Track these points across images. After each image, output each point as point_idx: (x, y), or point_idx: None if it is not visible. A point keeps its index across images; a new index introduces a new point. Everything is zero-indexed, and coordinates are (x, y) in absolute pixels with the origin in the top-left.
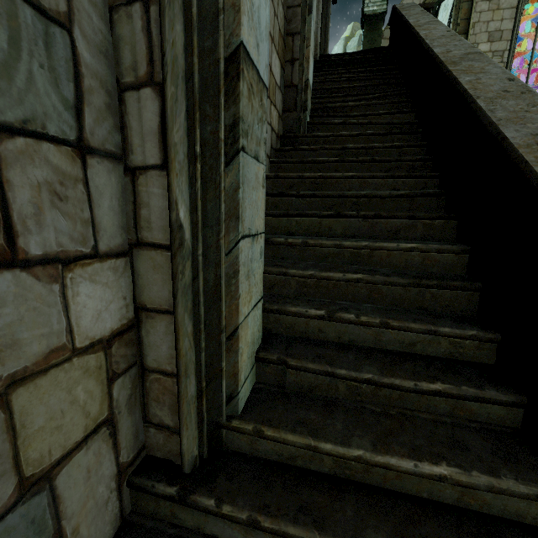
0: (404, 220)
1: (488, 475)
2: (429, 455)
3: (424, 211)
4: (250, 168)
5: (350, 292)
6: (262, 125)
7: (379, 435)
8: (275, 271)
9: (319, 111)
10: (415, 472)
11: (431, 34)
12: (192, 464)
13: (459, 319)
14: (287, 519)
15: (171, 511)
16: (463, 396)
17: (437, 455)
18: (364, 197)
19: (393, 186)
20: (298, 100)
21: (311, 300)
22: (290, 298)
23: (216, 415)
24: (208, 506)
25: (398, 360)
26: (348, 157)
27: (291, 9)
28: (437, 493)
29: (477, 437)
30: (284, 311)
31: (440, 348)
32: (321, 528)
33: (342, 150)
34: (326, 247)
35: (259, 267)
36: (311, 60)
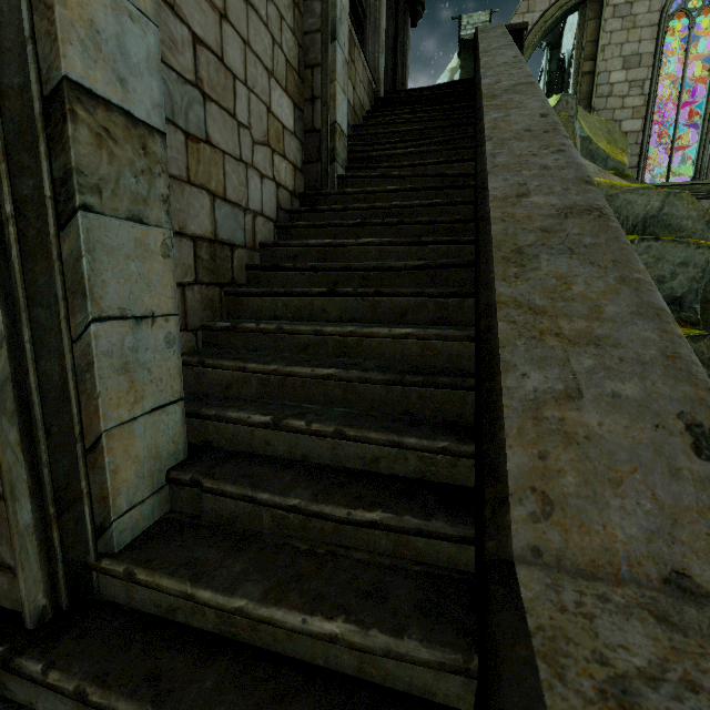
0: (412, 298)
1: (389, 634)
2: (329, 607)
3: (450, 286)
4: (117, 232)
5: (322, 392)
6: (153, 179)
7: (282, 580)
8: (231, 366)
9: (361, 161)
10: (303, 630)
11: (493, 61)
12: (36, 617)
13: (444, 426)
14: (123, 692)
15: (1, 680)
16: (403, 528)
17: (340, 607)
18: (374, 269)
19: (420, 255)
20: (322, 148)
21: (271, 403)
22: (245, 401)
23: (84, 553)
24: (33, 673)
25: (347, 481)
26: (378, 219)
27: (308, 36)
28: (334, 660)
29: (410, 584)
30: (223, 417)
31: (408, 465)
32: (160, 704)
33: (370, 211)
34: (305, 334)
35: (165, 359)
36: (341, 97)
